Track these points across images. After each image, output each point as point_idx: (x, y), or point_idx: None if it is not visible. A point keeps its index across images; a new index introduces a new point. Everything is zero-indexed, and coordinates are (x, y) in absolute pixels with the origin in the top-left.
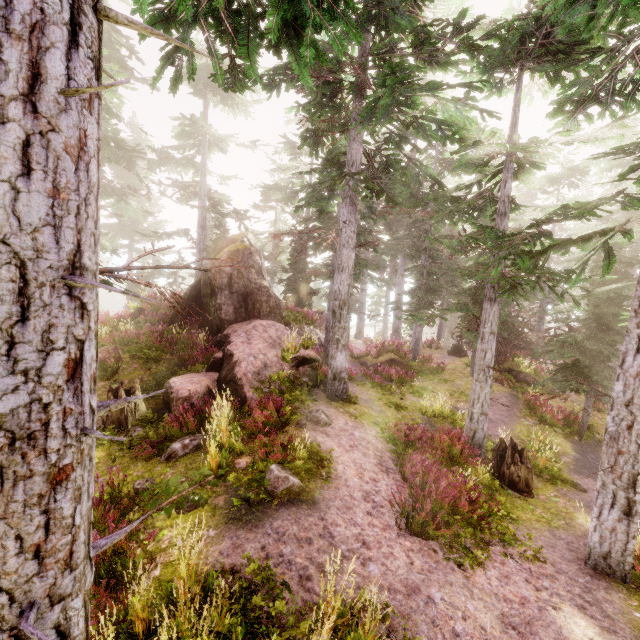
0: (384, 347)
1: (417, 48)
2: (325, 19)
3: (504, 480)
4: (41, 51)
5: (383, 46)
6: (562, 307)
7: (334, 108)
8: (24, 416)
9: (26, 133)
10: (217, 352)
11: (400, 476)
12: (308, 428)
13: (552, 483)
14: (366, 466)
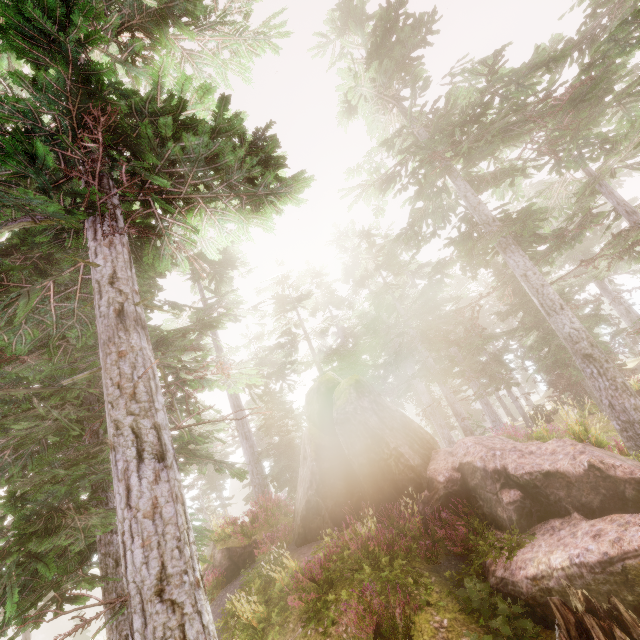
0: None
1: None
2: None
3: None
4: None
5: None
6: None
7: (436, 193)
8: None
9: None
10: (500, 494)
11: None
12: None
13: None
14: None
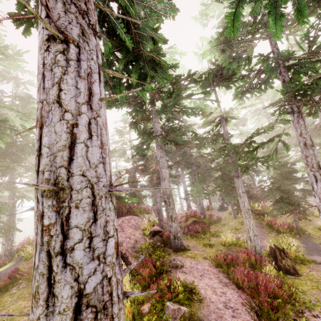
0: (188, 215)
1: (172, 85)
2: (155, 74)
3: (282, 270)
4: (91, 83)
5: (160, 86)
6: (263, 174)
7: (143, 111)
8: (100, 291)
9: (89, 118)
10: None
11: (234, 286)
12: (173, 272)
13: (304, 264)
14: (214, 285)
